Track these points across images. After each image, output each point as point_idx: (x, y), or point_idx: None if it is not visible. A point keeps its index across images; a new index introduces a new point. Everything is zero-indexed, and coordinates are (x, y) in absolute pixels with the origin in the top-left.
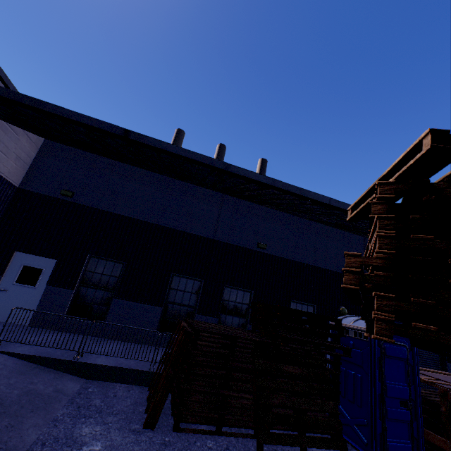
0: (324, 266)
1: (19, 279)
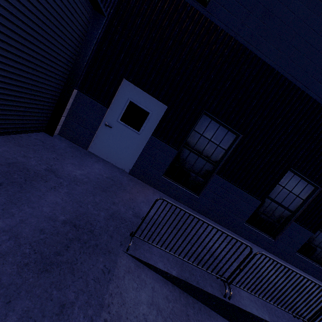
0: None
1: (123, 117)
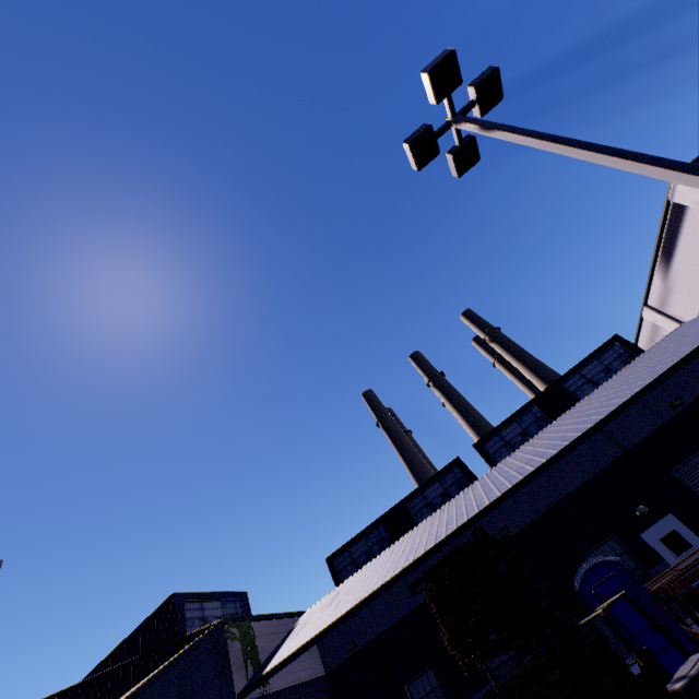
0: (573, 485)
1: None
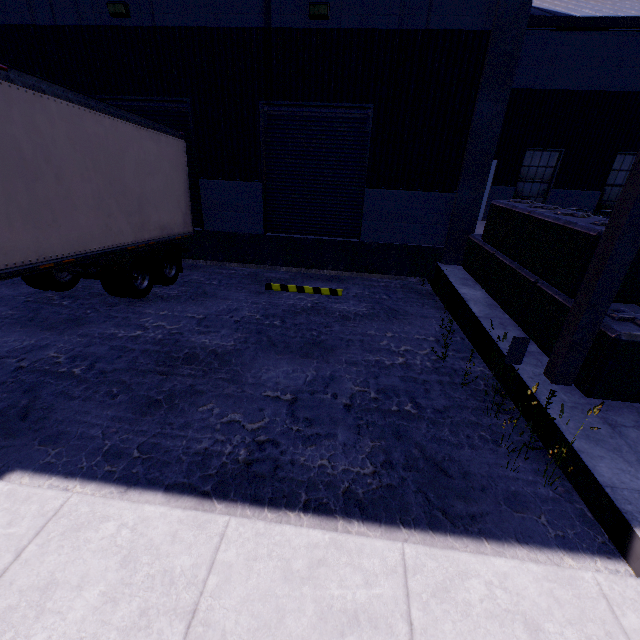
0: None
1: None
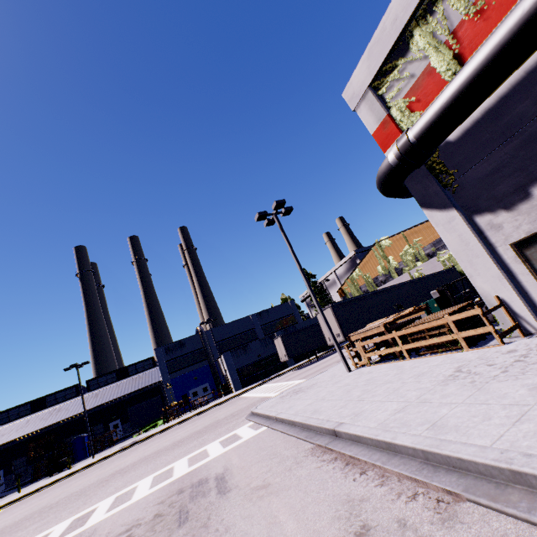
0: (103, 407)
1: None
